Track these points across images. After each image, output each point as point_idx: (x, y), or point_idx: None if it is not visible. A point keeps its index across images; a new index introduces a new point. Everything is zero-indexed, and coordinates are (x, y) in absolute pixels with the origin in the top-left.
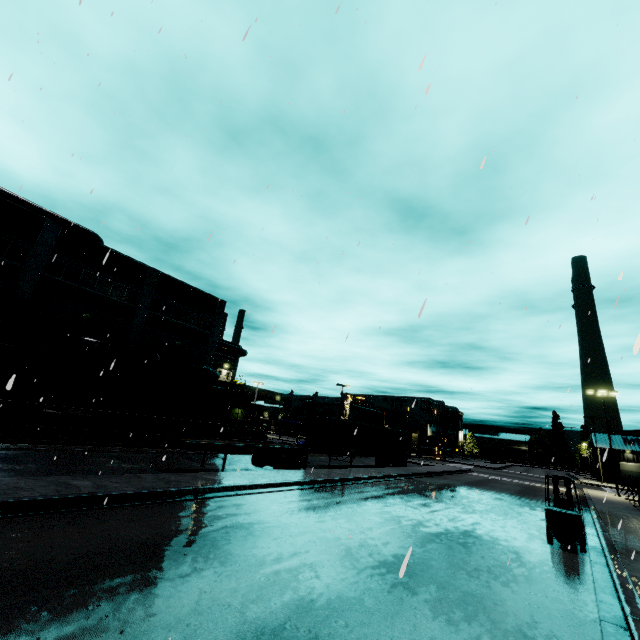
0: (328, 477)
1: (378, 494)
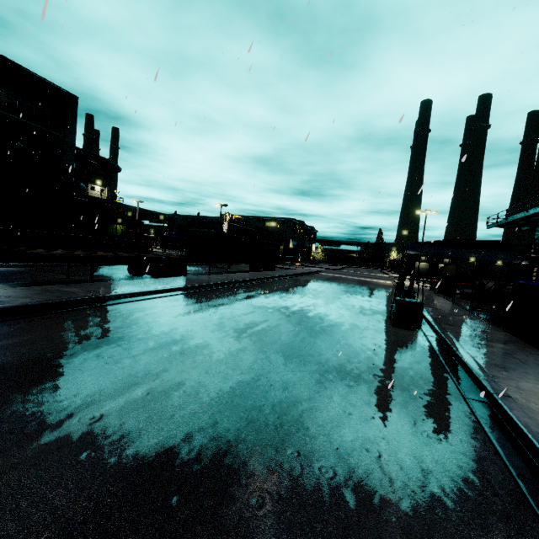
0: (206, 282)
1: (253, 294)
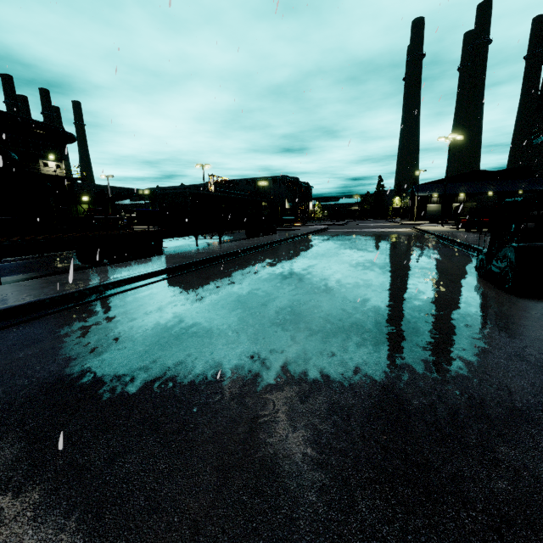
0: (187, 260)
1: (257, 269)
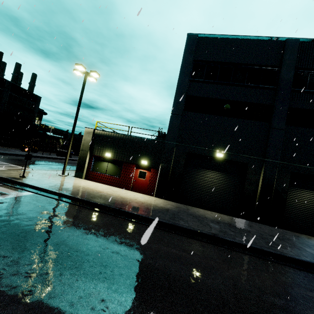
0: None
1: None
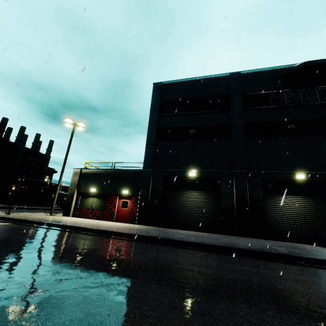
0: None
1: None
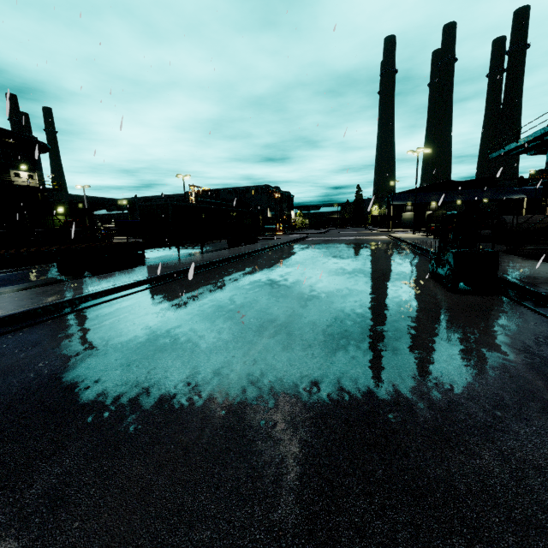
0: (170, 270)
1: (237, 277)
